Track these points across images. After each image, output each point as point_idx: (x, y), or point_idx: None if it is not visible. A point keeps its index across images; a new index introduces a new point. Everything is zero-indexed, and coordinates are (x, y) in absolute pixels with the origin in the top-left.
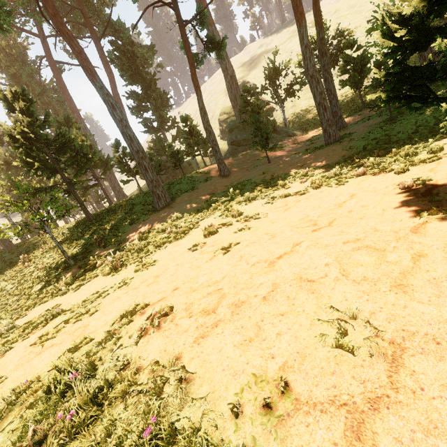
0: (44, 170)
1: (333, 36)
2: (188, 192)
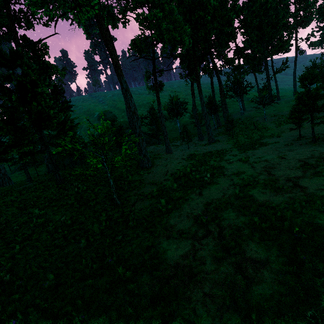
0: (34, 126)
1: (181, 103)
2: (159, 159)
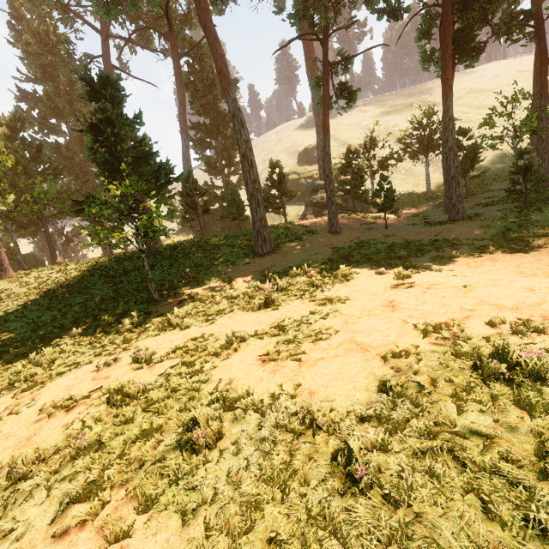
0: (116, 178)
1: (440, 121)
2: (296, 242)
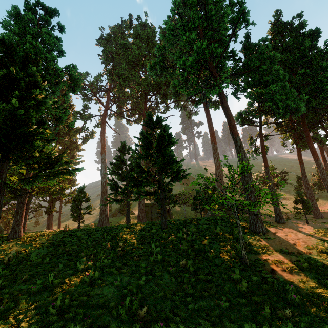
0: (159, 168)
1: (279, 172)
2: (271, 226)
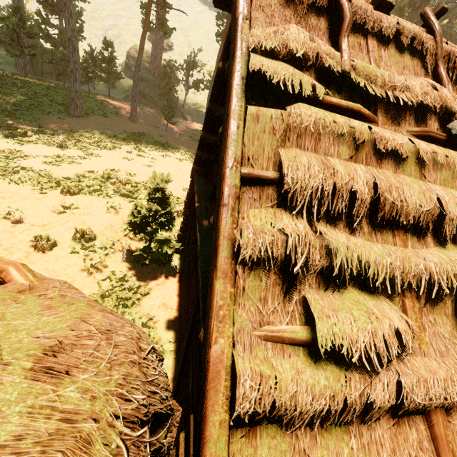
0: None
1: None
2: (102, 117)
